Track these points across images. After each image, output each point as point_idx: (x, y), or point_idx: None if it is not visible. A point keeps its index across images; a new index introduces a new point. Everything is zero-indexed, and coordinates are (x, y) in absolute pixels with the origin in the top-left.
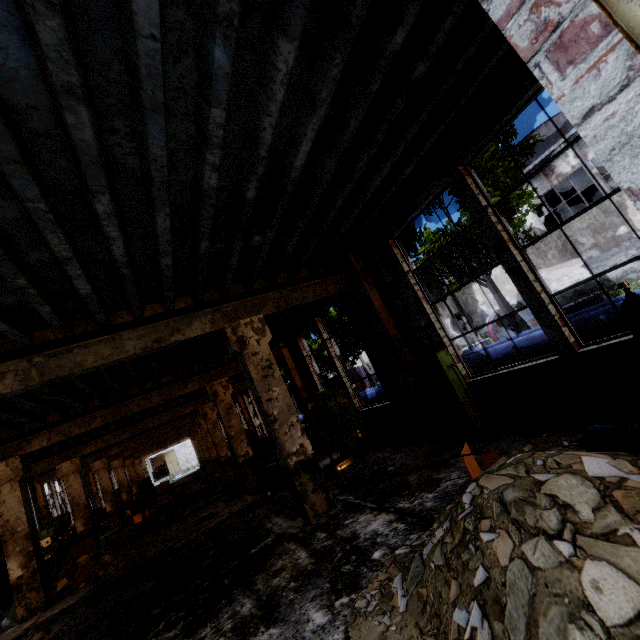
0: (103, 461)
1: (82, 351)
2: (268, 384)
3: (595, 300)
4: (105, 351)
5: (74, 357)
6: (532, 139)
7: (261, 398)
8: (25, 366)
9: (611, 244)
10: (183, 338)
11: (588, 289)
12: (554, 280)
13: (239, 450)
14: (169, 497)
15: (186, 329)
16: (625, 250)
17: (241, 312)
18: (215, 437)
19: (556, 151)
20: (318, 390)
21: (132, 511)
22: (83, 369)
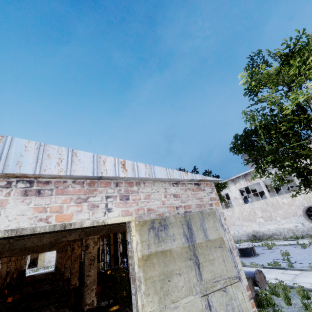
0: (8, 258)
1: (28, 239)
2: (90, 268)
3: (250, 249)
4: (36, 241)
5: (24, 241)
6: (224, 184)
7: (85, 274)
8: (6, 242)
9: (268, 219)
10: (66, 240)
11: (258, 235)
12: (245, 226)
13: (73, 281)
14: (31, 289)
15: (68, 236)
16: (273, 223)
17: (92, 232)
18: (66, 264)
19: (250, 172)
20: (118, 260)
21: (8, 290)
22: (25, 247)
